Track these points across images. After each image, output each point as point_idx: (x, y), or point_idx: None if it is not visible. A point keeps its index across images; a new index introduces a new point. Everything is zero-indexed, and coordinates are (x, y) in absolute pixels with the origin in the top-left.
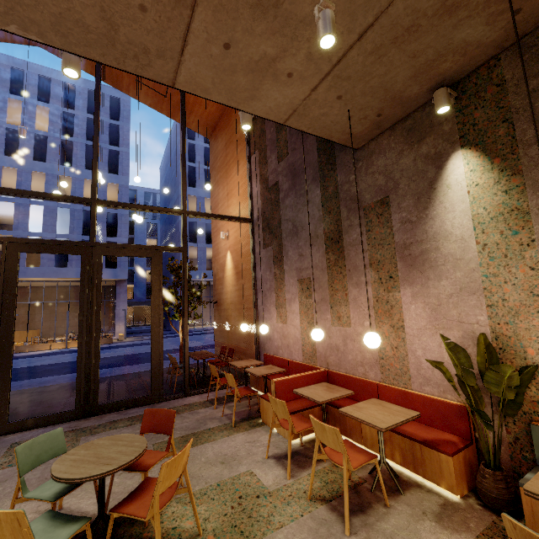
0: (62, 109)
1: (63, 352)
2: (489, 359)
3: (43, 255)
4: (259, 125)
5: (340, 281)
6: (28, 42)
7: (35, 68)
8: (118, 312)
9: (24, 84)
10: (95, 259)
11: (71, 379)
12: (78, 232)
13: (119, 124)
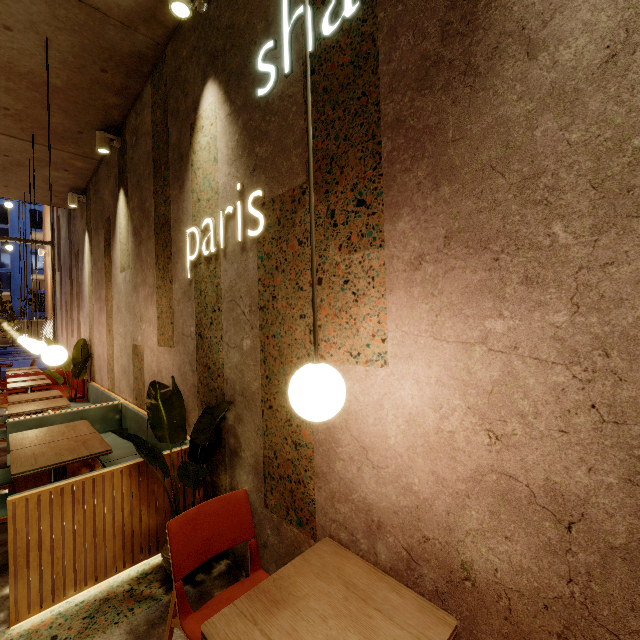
0: None
1: None
2: (84, 352)
3: None
4: None
5: (72, 305)
6: None
7: None
8: None
9: None
10: None
11: None
12: None
13: None
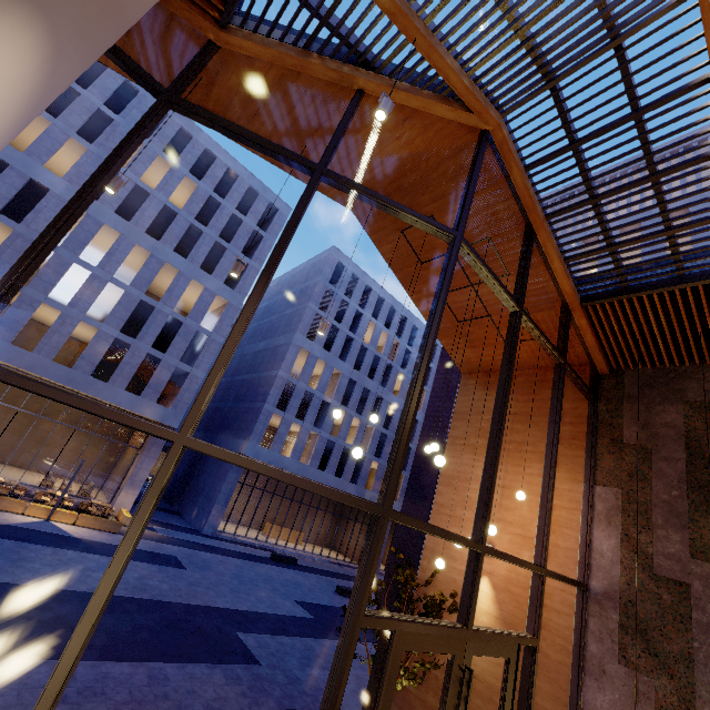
0: (211, 192)
1: (50, 537)
2: None
3: (85, 354)
4: (632, 459)
5: None
6: (346, 203)
7: (206, 140)
8: (136, 472)
9: (184, 149)
10: (472, 671)
11: (131, 695)
12: (148, 341)
13: (264, 234)
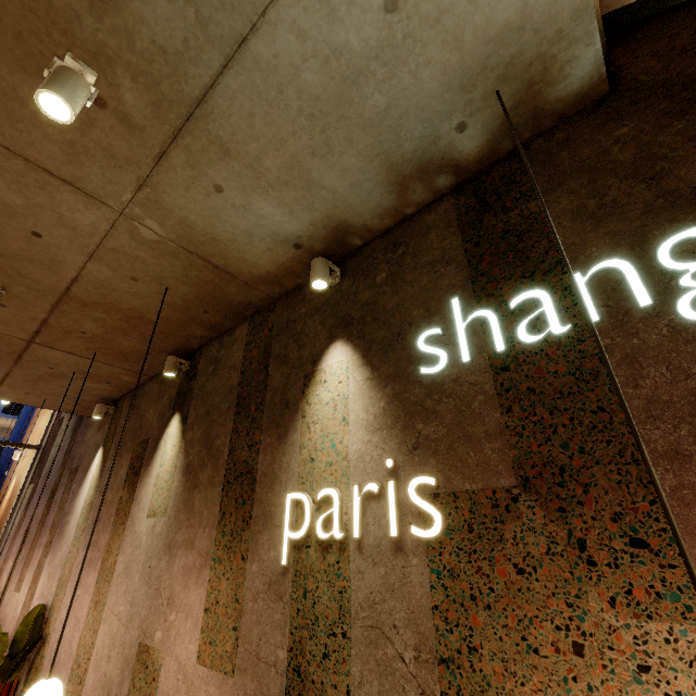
0: None
1: None
2: (34, 628)
3: None
4: None
5: (37, 539)
6: None
7: None
8: None
9: None
10: None
11: None
12: None
13: None
